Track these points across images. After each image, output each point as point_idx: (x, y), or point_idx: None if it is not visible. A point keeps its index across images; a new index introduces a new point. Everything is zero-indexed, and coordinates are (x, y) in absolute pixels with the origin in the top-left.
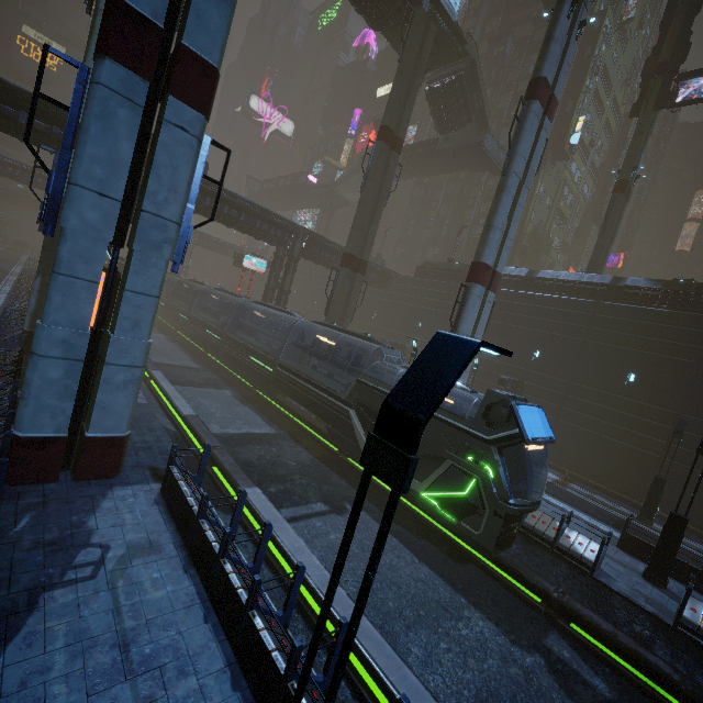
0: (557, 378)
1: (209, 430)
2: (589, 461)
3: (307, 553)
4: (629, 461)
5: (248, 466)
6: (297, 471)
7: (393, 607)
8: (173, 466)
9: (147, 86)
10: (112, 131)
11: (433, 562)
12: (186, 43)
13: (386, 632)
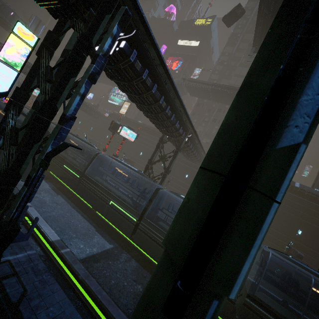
0: (313, 250)
1: None
2: None
3: None
4: None
5: None
6: None
7: None
8: None
9: None
10: None
11: None
12: None
13: None
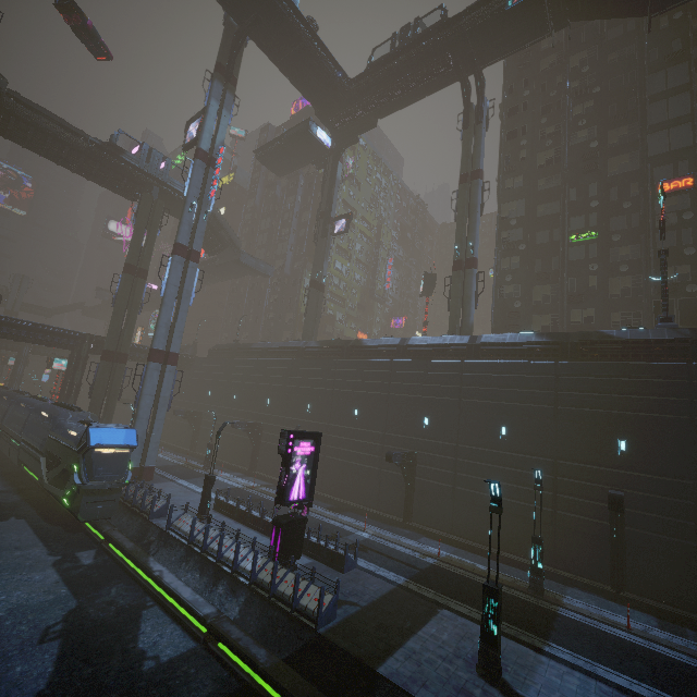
0: (278, 416)
1: None
2: None
3: None
4: None
5: None
6: None
7: None
8: None
9: None
10: None
11: (45, 534)
12: None
13: None
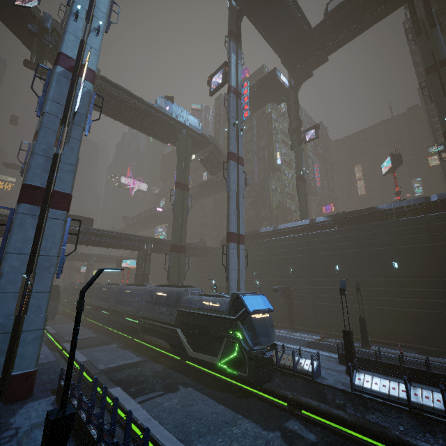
0: (305, 279)
1: (94, 365)
2: (338, 322)
3: (140, 410)
4: (356, 315)
5: (119, 381)
6: (151, 377)
7: (194, 429)
8: (61, 380)
9: (40, 208)
10: (25, 228)
11: (227, 402)
12: (56, 189)
13: (186, 441)
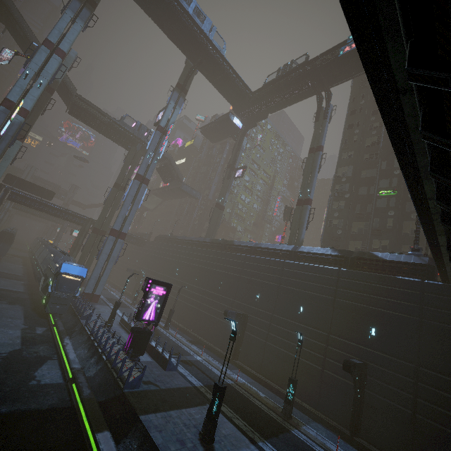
0: (180, 280)
1: None
2: (182, 316)
3: None
4: (192, 313)
5: None
6: (12, 297)
7: None
8: None
9: None
10: None
11: (28, 315)
12: None
13: None
